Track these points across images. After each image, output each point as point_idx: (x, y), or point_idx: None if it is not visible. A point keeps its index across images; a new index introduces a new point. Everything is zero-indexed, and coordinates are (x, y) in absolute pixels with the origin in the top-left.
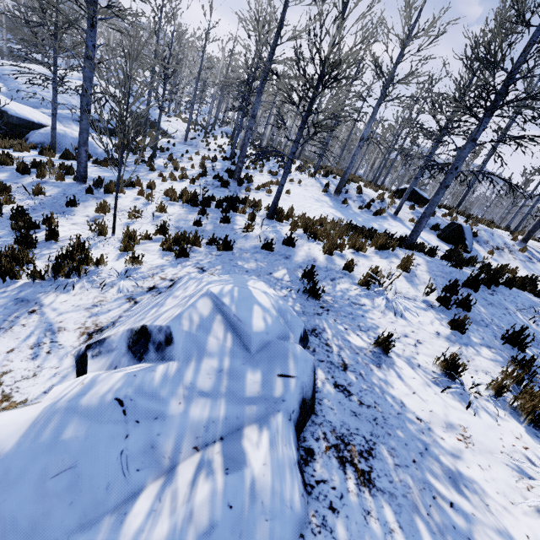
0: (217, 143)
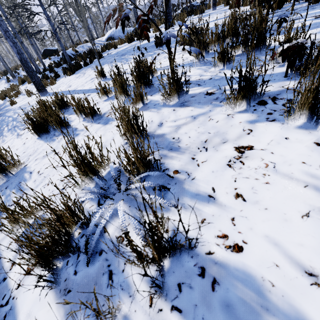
0: None
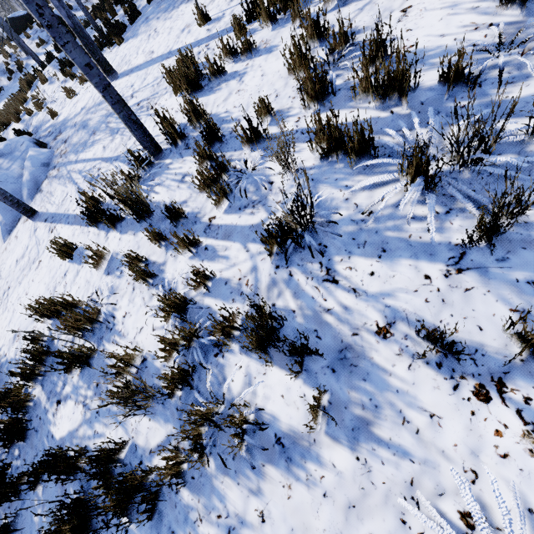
0: None
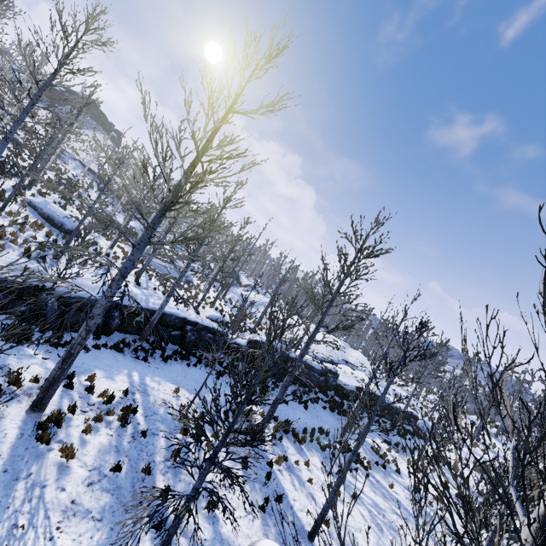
0: None
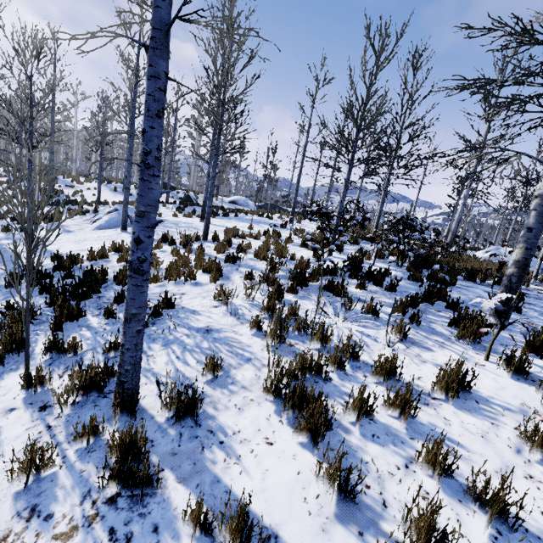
0: None
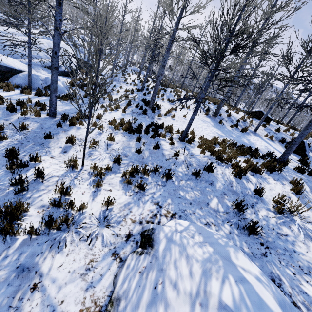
0: (130, 79)
